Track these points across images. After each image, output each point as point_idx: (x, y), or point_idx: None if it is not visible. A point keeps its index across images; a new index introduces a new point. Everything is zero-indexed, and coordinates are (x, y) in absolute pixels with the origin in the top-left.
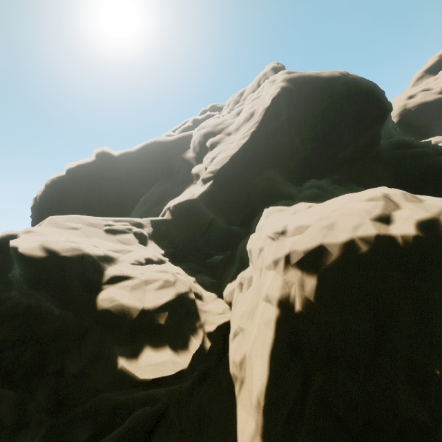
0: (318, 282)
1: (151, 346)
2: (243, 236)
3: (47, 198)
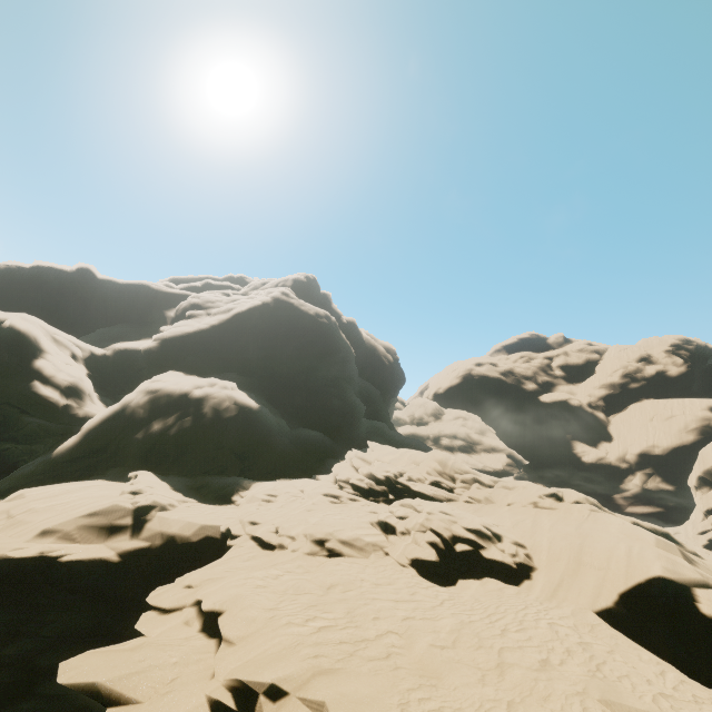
0: (150, 398)
1: (51, 387)
2: None
3: None
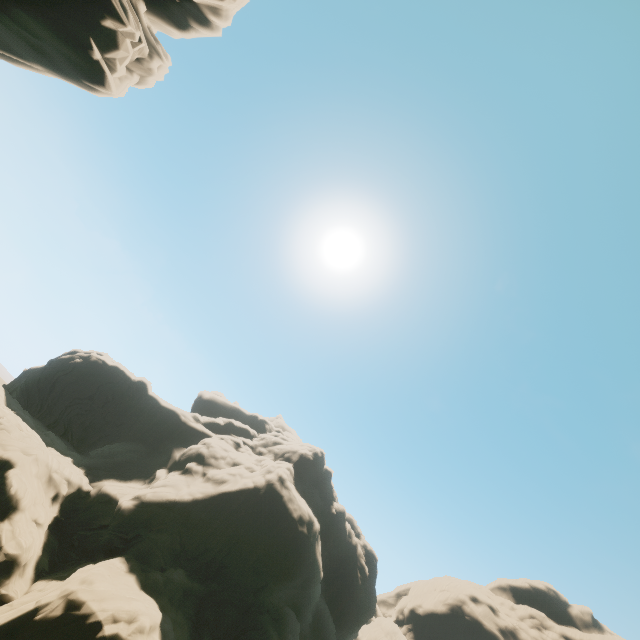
0: (60, 615)
1: None
2: (101, 559)
3: (77, 367)
